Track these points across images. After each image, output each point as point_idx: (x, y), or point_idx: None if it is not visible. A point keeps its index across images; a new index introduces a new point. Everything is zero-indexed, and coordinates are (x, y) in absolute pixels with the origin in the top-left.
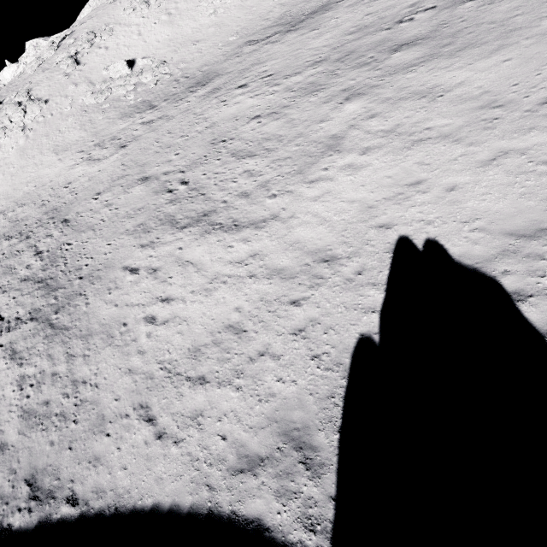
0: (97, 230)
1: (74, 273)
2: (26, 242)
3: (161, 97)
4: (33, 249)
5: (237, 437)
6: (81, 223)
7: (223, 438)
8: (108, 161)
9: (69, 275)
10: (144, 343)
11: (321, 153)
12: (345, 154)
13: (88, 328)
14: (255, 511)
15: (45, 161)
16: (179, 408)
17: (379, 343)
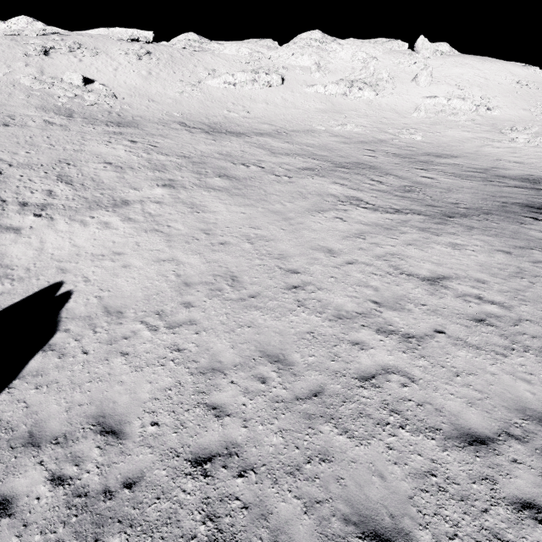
0: None
1: None
2: None
3: (85, 115)
4: None
5: None
6: None
7: None
8: None
9: None
10: None
11: (106, 206)
12: (115, 215)
13: None
14: None
15: None
16: None
17: None
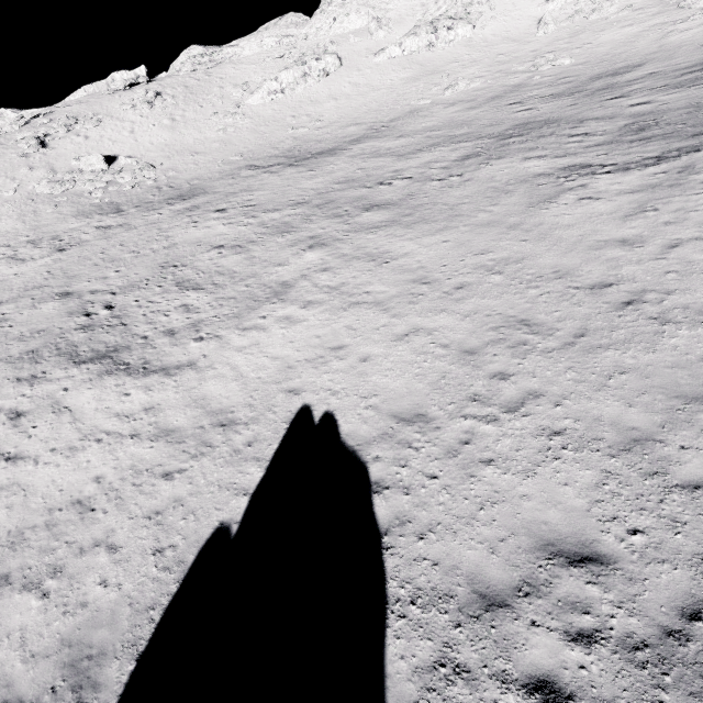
0: None
1: None
2: None
3: (133, 202)
4: None
5: (8, 671)
6: None
7: None
8: (33, 263)
9: None
10: None
11: (266, 299)
12: (288, 304)
13: None
14: None
15: None
16: None
17: (235, 535)
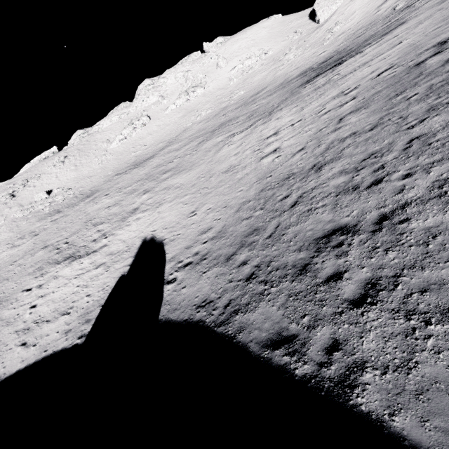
0: (10, 279)
1: None
2: None
3: (65, 206)
4: None
5: (63, 329)
6: (0, 279)
7: (57, 332)
8: (25, 244)
9: None
10: (27, 317)
11: (129, 216)
12: (137, 214)
13: None
14: (62, 346)
15: None
16: (39, 333)
17: (126, 274)
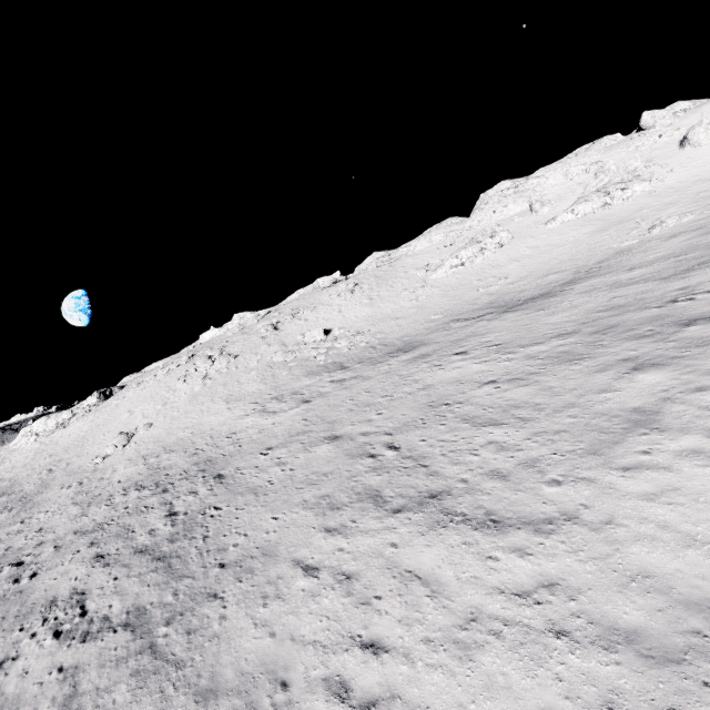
0: (261, 494)
1: (215, 554)
2: (161, 496)
3: (354, 360)
4: (167, 508)
5: None
6: (240, 482)
7: None
8: (286, 414)
9: (206, 557)
10: None
11: (624, 429)
12: (675, 434)
13: (213, 673)
14: None
15: (213, 409)
16: None
17: None
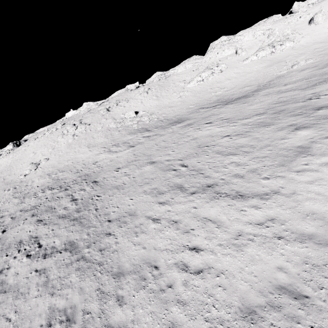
0: (121, 189)
1: (104, 216)
2: (65, 192)
3: (153, 127)
4: (70, 197)
5: None
6: (107, 184)
7: None
8: (122, 152)
9: (99, 217)
10: (181, 291)
11: (295, 155)
12: (319, 156)
13: (119, 266)
14: None
15: (81, 151)
16: None
17: None
